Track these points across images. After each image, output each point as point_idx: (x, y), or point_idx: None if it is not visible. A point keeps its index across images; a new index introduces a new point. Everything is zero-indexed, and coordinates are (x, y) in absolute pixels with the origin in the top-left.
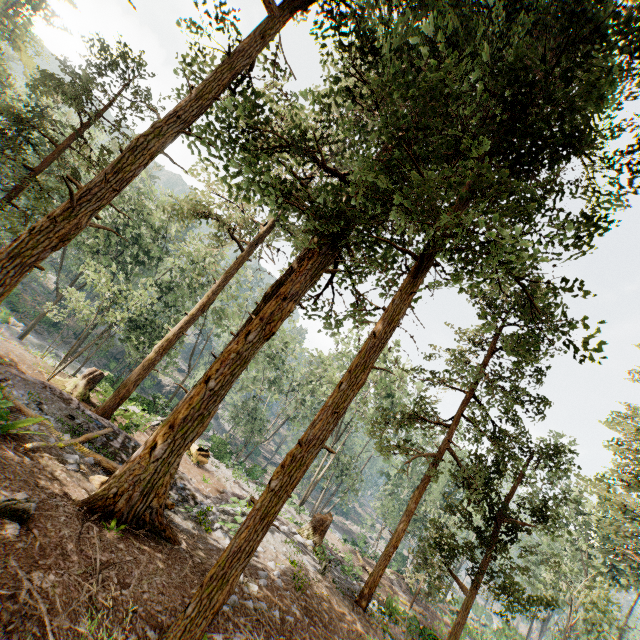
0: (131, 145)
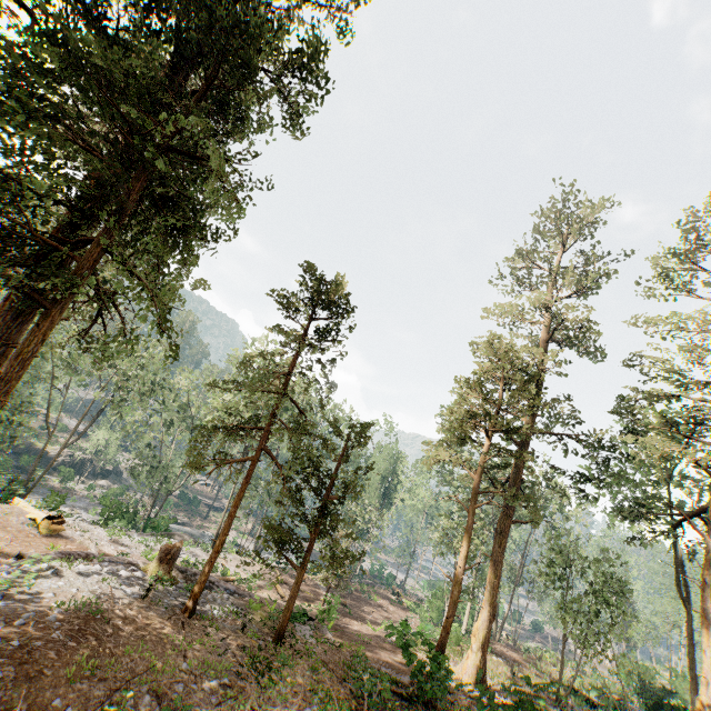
0: None
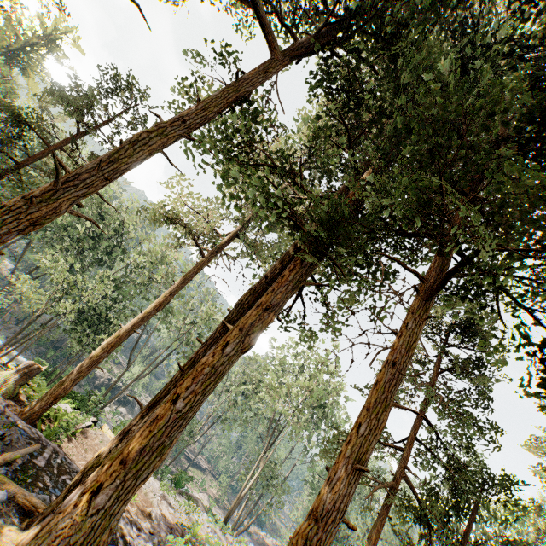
0: (132, 138)
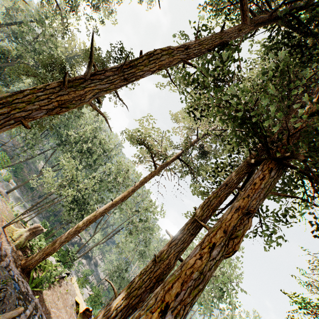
0: (149, 51)
